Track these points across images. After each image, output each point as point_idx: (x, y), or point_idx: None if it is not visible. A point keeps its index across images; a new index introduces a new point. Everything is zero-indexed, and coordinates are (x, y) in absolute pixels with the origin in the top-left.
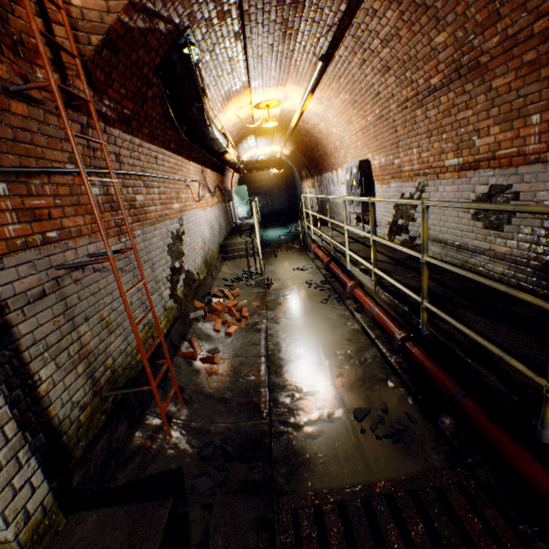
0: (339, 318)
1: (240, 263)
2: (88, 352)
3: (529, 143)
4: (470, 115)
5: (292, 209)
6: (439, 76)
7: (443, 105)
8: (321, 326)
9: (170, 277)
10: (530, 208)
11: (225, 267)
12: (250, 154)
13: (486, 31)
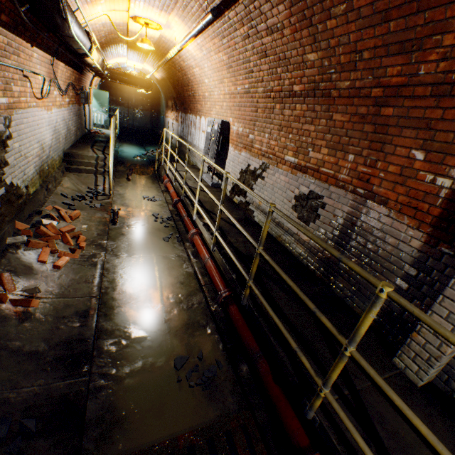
0: (177, 259)
1: (87, 179)
2: None
3: (342, 173)
4: (312, 130)
5: (152, 131)
6: (301, 87)
7: (297, 111)
8: (160, 265)
9: None
10: (351, 264)
11: (67, 179)
12: (119, 61)
13: (344, 73)
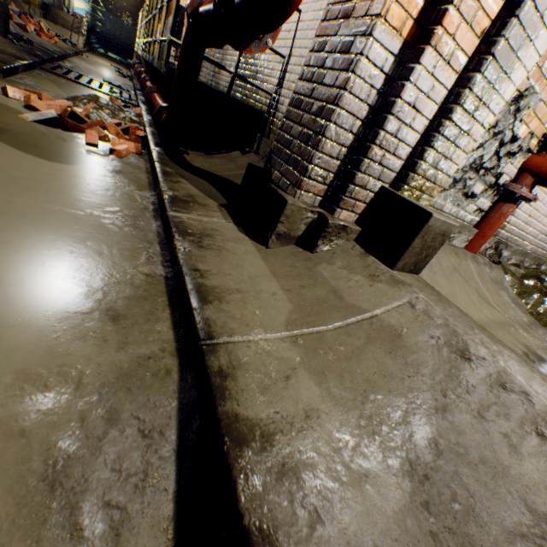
0: (124, 81)
1: (62, 30)
2: None
3: None
4: None
5: None
6: None
7: None
8: (110, 75)
9: None
10: None
11: (44, 21)
12: None
13: None
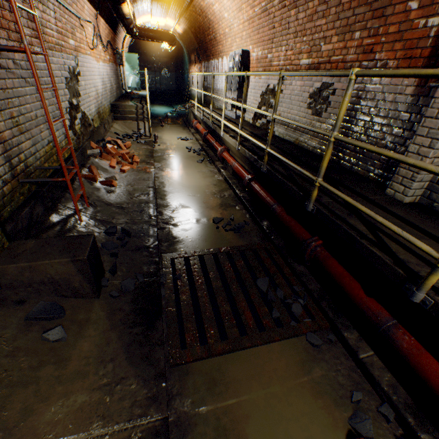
0: (209, 173)
1: (131, 125)
2: (4, 140)
3: (350, 54)
4: (324, 23)
5: (178, 93)
6: None
7: (309, 10)
8: (196, 176)
9: (69, 110)
10: (334, 72)
11: (116, 125)
12: (144, 21)
13: None
